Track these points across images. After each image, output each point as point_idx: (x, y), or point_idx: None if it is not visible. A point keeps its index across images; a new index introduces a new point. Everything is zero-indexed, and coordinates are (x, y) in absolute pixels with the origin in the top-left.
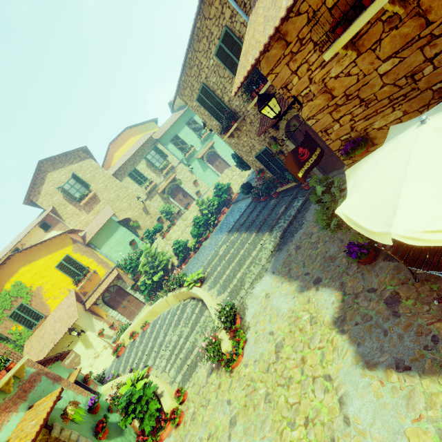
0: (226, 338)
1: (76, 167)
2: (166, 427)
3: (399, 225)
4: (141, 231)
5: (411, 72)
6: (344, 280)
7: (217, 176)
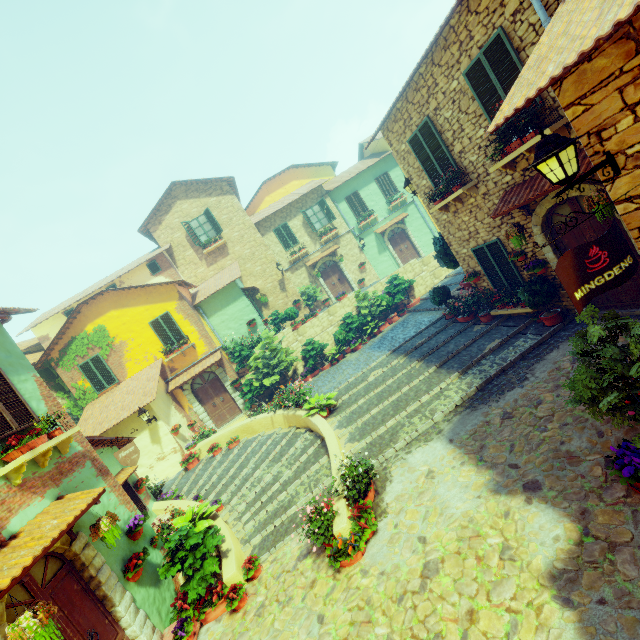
0: (344, 514)
1: (213, 202)
2: (218, 605)
3: None
4: (268, 310)
5: None
6: (590, 506)
7: (397, 266)
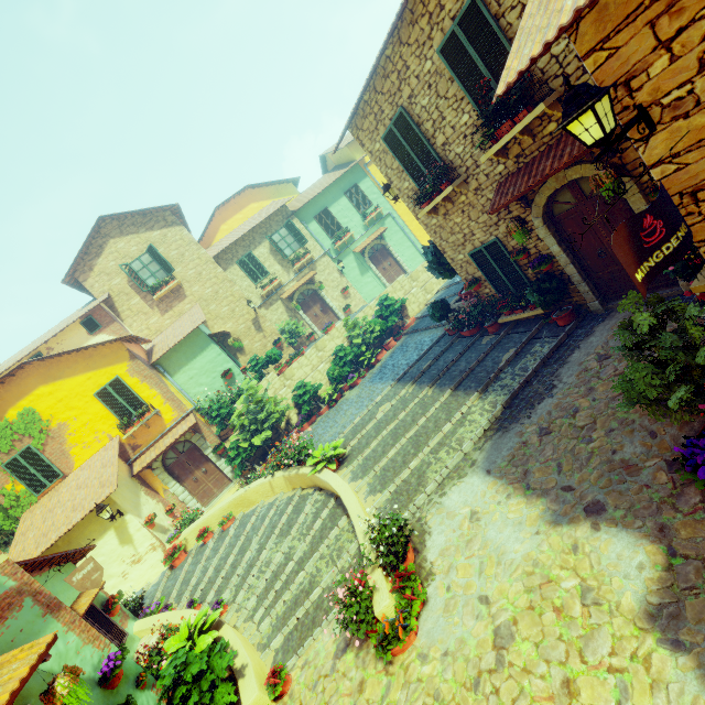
0: (384, 588)
1: (156, 236)
2: None
3: None
4: (245, 356)
5: None
6: (667, 519)
7: (383, 286)
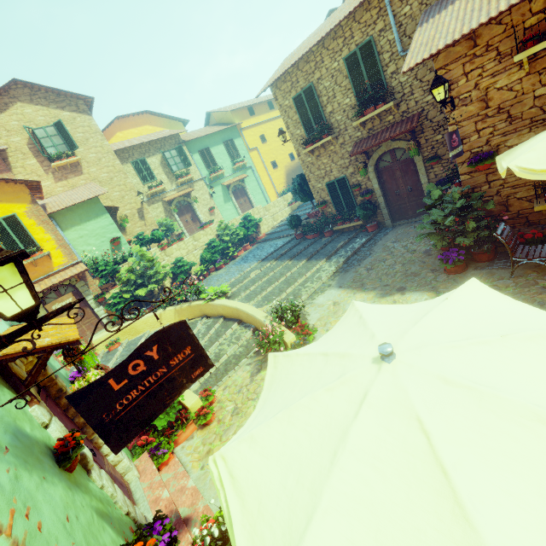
0: (290, 332)
1: (66, 116)
2: (188, 426)
3: None
4: (125, 236)
5: None
6: (434, 285)
7: (238, 214)
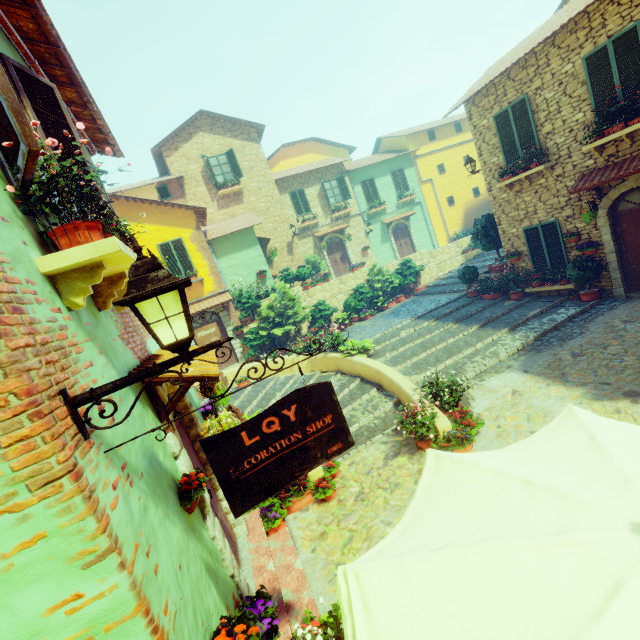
0: (444, 416)
1: (237, 144)
2: (304, 495)
3: None
4: (271, 270)
5: None
6: None
7: (395, 258)
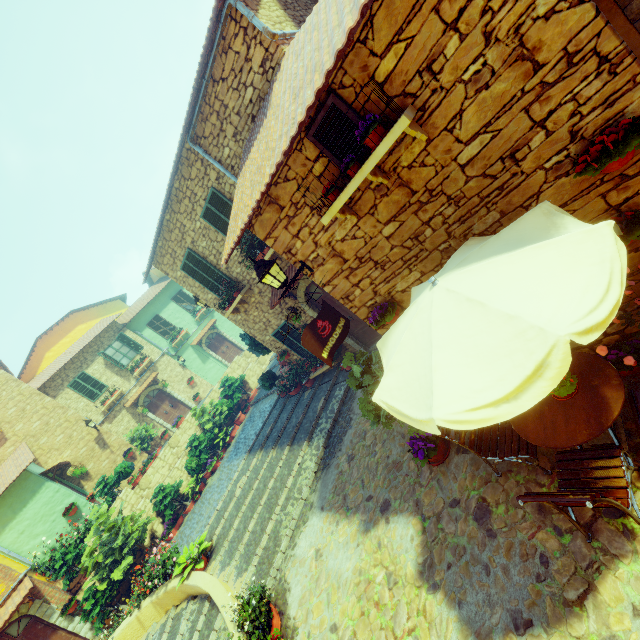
0: None
1: None
2: None
3: (440, 407)
4: (92, 481)
5: (414, 234)
6: (418, 495)
7: (226, 367)
